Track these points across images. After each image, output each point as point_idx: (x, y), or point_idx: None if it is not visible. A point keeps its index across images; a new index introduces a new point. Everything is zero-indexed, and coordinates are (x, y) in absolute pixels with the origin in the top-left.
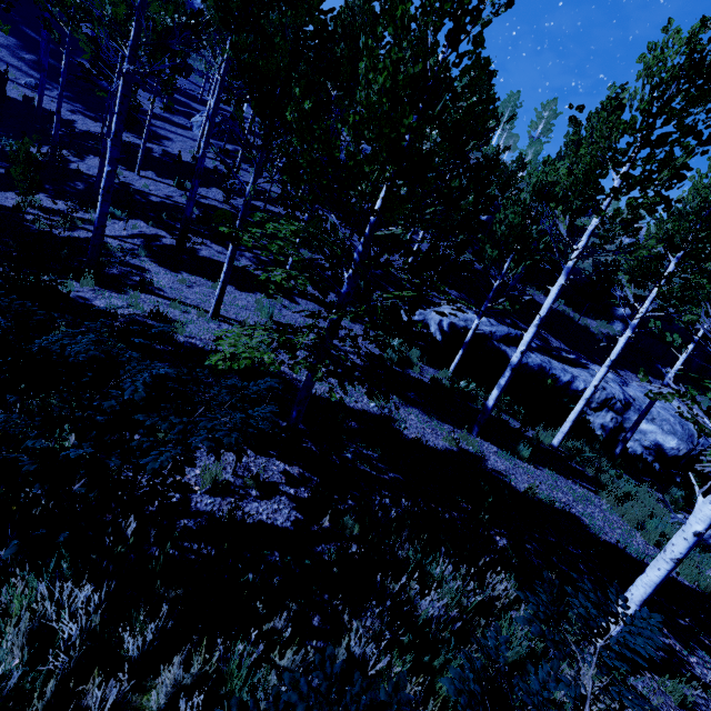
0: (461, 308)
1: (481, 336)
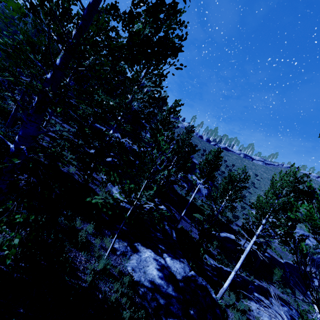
0: None
1: None
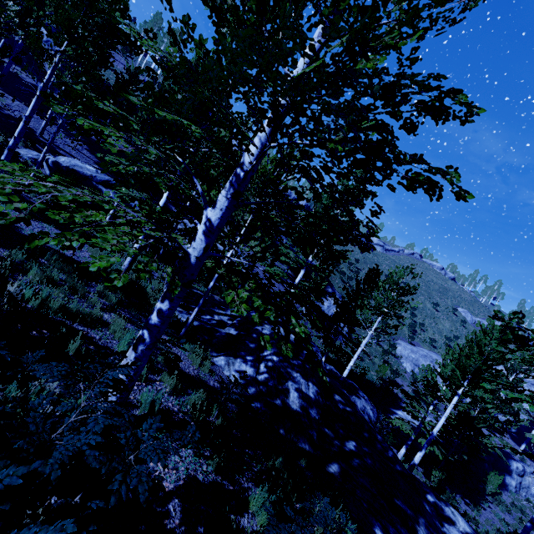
0: (82, 162)
1: (82, 175)
